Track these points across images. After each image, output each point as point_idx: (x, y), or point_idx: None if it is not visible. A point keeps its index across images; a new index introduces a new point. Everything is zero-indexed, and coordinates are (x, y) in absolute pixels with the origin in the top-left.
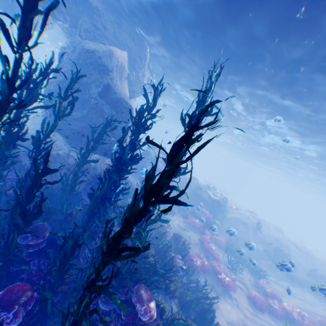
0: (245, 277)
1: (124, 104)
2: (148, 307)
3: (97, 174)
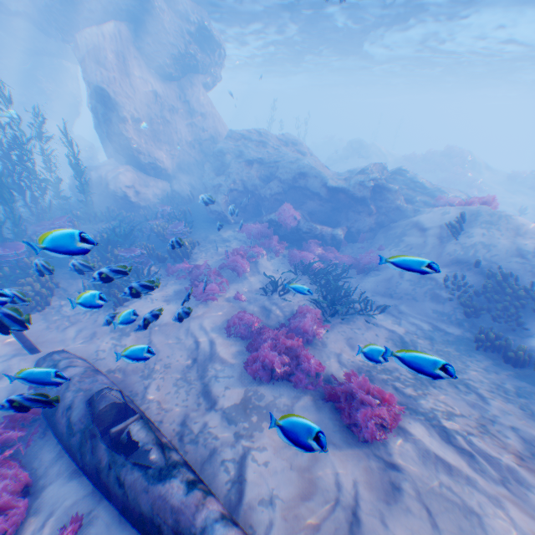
0: (289, 306)
1: (101, 93)
2: (3, 251)
3: (106, 184)
